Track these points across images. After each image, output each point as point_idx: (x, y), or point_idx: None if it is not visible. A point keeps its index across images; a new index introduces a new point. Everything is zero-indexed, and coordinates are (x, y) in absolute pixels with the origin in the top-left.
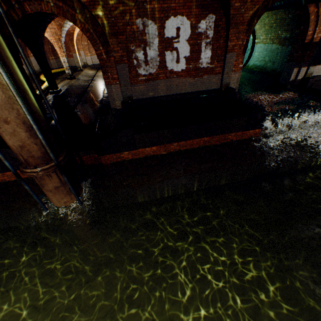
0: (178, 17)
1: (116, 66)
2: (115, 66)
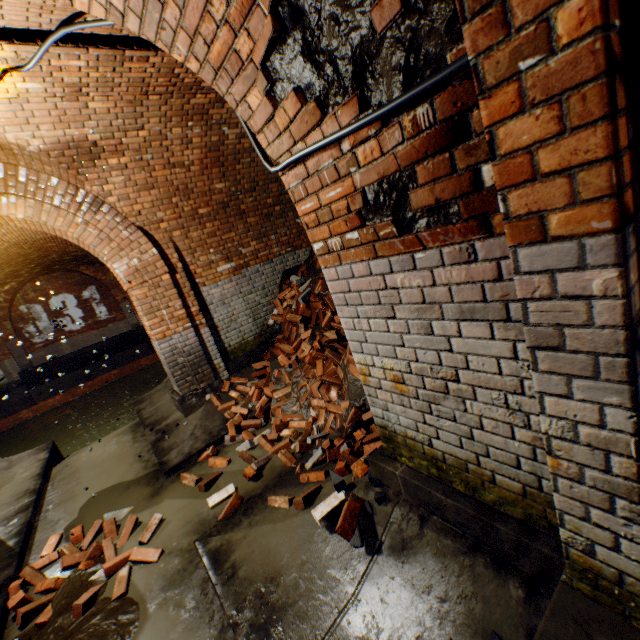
0: (61, 295)
1: (7, 344)
2: (5, 344)
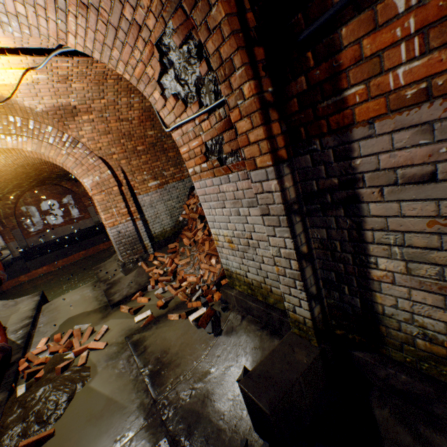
0: (48, 201)
1: (12, 232)
2: (11, 232)
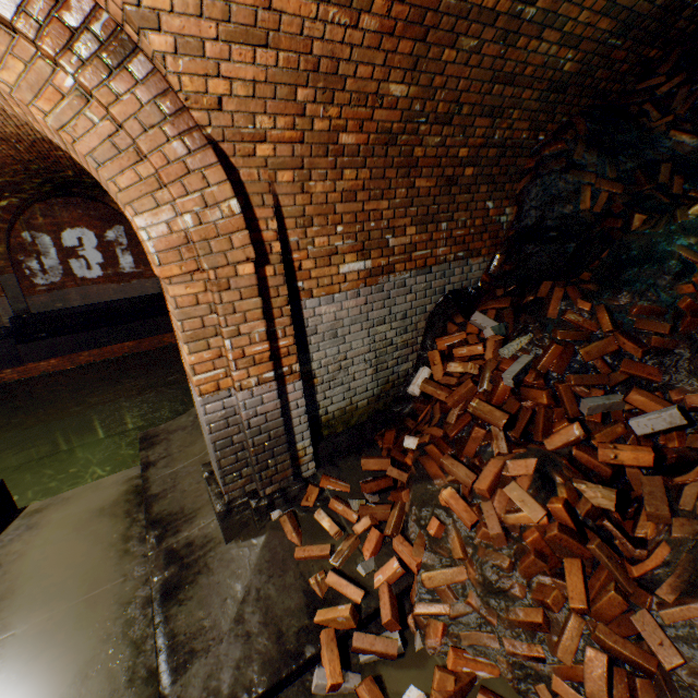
0: (78, 229)
1: None
2: None
